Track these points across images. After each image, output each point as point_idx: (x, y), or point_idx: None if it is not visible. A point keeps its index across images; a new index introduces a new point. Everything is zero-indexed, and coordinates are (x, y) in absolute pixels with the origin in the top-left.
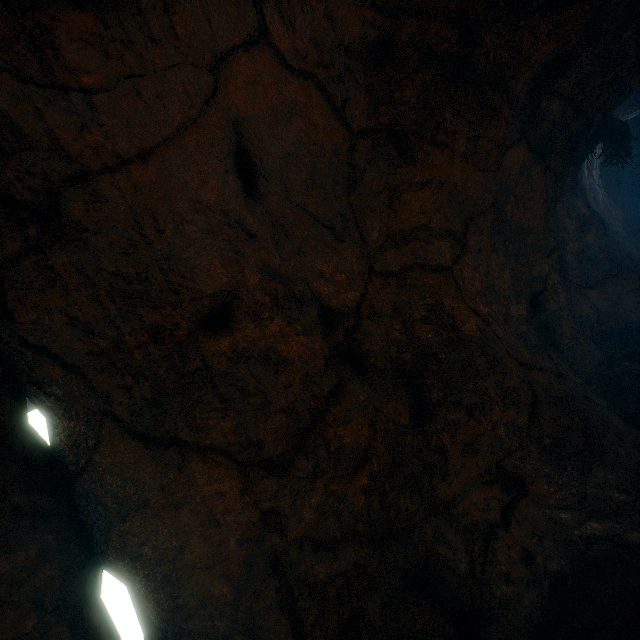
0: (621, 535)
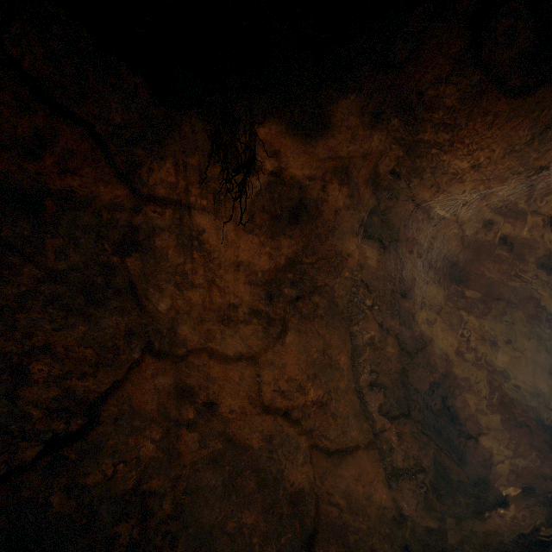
0: (532, 469)
